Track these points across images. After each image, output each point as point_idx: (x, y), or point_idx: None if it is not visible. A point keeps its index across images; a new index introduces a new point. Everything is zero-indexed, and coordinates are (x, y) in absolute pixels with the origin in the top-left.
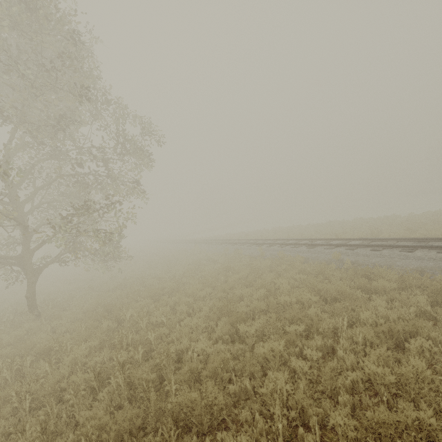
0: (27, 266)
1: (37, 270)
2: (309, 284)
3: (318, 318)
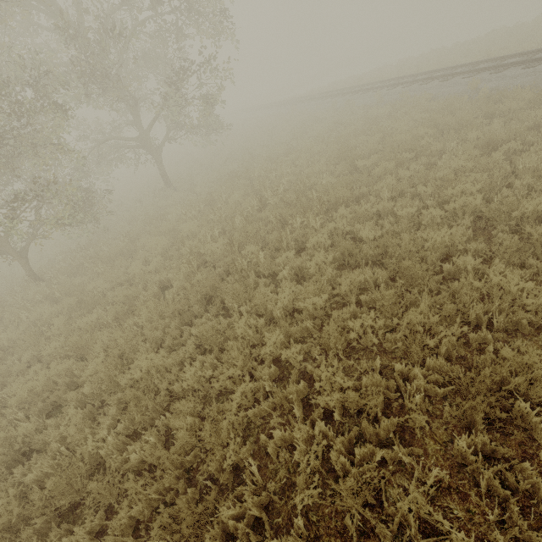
0: (150, 146)
1: (158, 150)
2: (429, 120)
3: (428, 143)
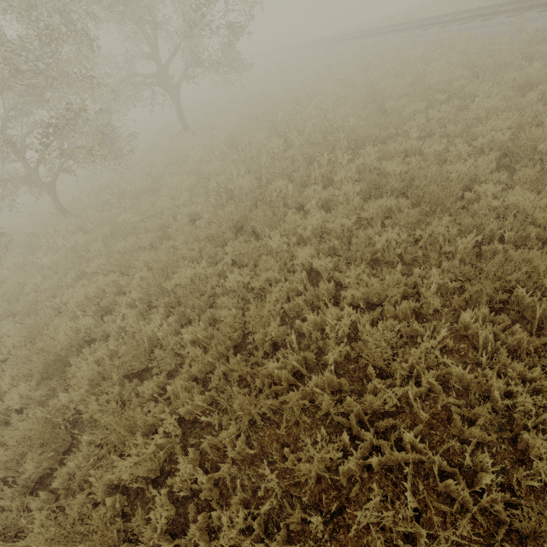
0: (168, 84)
1: (176, 89)
2: (465, 62)
3: (462, 85)
